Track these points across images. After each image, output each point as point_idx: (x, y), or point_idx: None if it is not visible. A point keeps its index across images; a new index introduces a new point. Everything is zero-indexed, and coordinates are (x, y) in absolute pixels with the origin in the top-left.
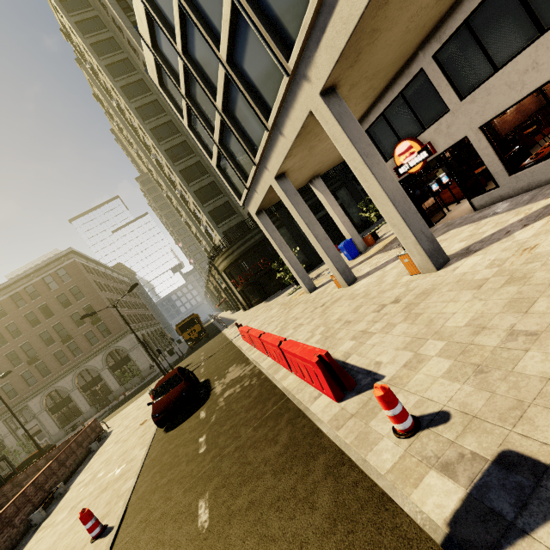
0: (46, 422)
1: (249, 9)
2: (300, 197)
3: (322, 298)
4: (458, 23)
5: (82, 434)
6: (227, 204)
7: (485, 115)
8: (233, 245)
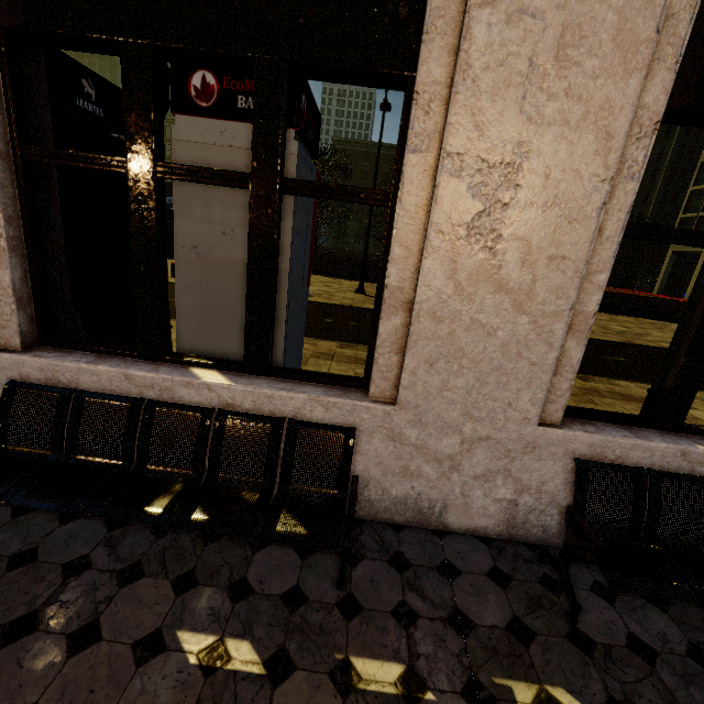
0: None
1: None
2: None
3: None
4: None
5: None
6: None
7: None
8: None
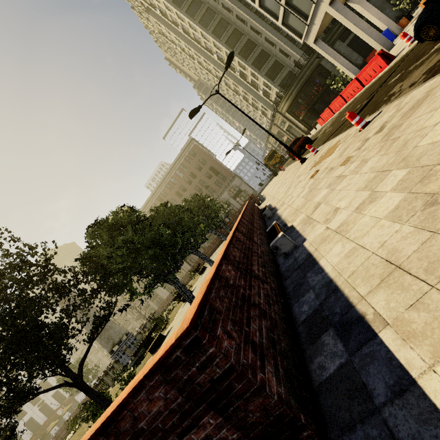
0: None
1: None
2: (347, 9)
3: None
4: None
5: (252, 194)
6: (275, 62)
7: None
8: (290, 87)
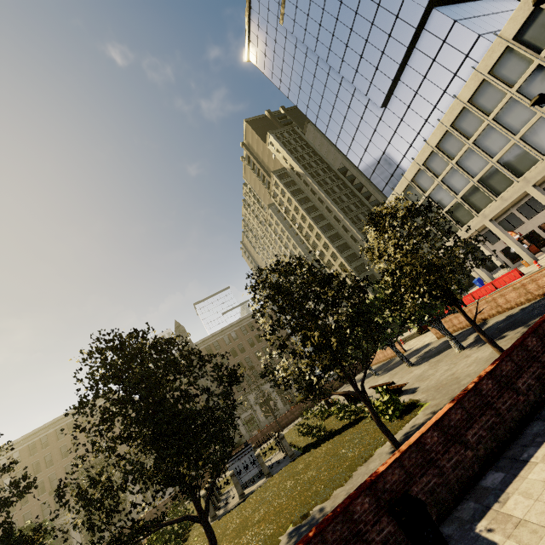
0: (258, 412)
1: (464, 203)
2: None
3: None
4: (523, 203)
5: None
6: (372, 275)
7: (538, 224)
8: None
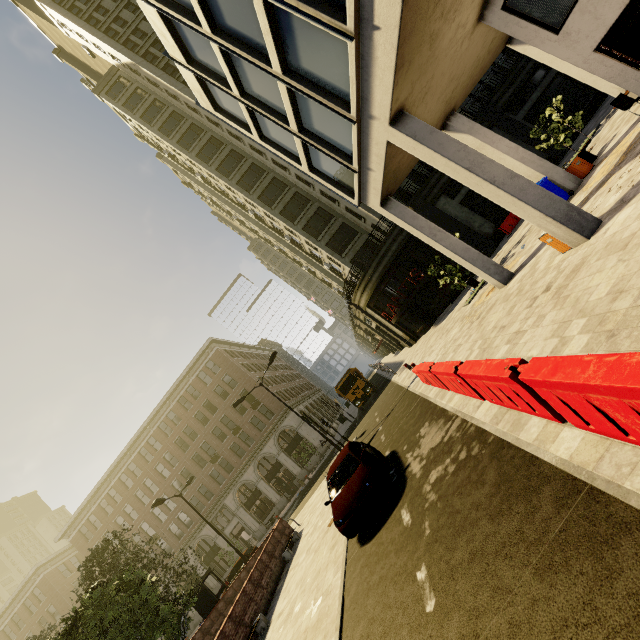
0: (246, 518)
1: None
2: (440, 133)
3: (537, 281)
4: None
5: (270, 541)
6: (343, 226)
7: None
8: (367, 270)
